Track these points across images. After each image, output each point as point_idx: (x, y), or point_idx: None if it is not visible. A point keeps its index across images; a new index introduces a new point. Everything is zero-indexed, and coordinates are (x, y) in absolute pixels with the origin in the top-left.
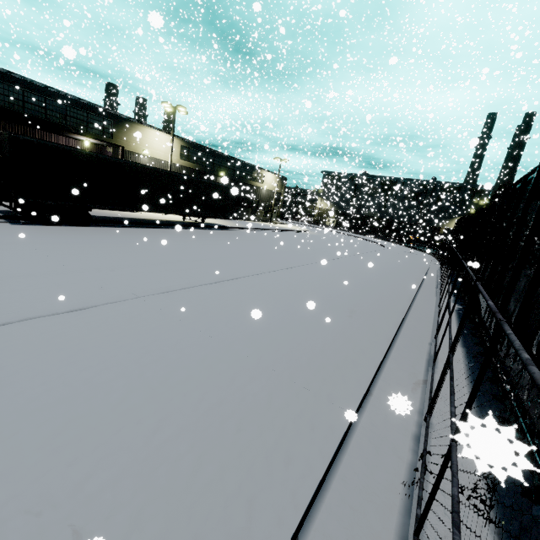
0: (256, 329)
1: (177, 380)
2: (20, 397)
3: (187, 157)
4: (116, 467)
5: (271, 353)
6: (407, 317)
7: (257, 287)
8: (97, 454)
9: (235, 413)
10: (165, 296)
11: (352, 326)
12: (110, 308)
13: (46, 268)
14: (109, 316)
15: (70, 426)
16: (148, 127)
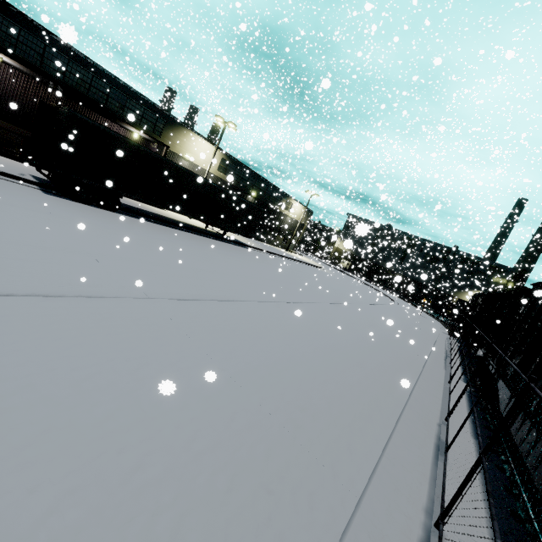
0: (262, 364)
1: (172, 405)
2: (0, 386)
3: (225, 170)
4: (84, 507)
5: (274, 396)
6: (414, 386)
7: (268, 315)
8: (66, 483)
9: (228, 465)
10: (175, 303)
11: (360, 385)
12: (119, 303)
13: (65, 244)
14: (115, 312)
15: (45, 437)
16: (197, 135)
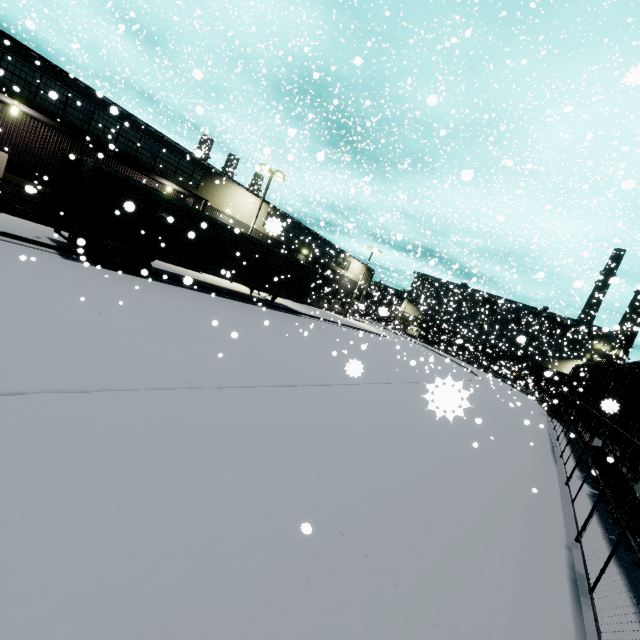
0: (339, 473)
1: (232, 547)
2: (1, 534)
3: None
4: None
5: (361, 521)
6: None
7: (336, 403)
8: None
9: None
10: (224, 393)
11: (463, 496)
12: (155, 397)
13: (87, 321)
14: (151, 410)
15: (61, 615)
16: (239, 186)
